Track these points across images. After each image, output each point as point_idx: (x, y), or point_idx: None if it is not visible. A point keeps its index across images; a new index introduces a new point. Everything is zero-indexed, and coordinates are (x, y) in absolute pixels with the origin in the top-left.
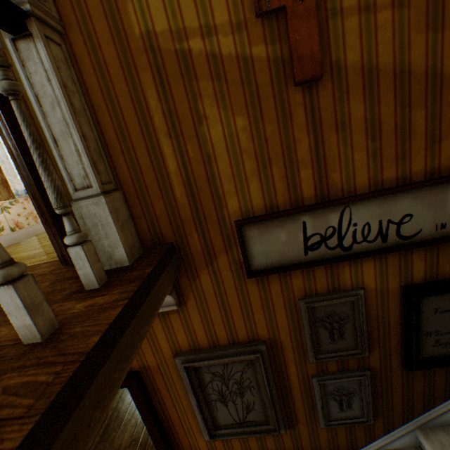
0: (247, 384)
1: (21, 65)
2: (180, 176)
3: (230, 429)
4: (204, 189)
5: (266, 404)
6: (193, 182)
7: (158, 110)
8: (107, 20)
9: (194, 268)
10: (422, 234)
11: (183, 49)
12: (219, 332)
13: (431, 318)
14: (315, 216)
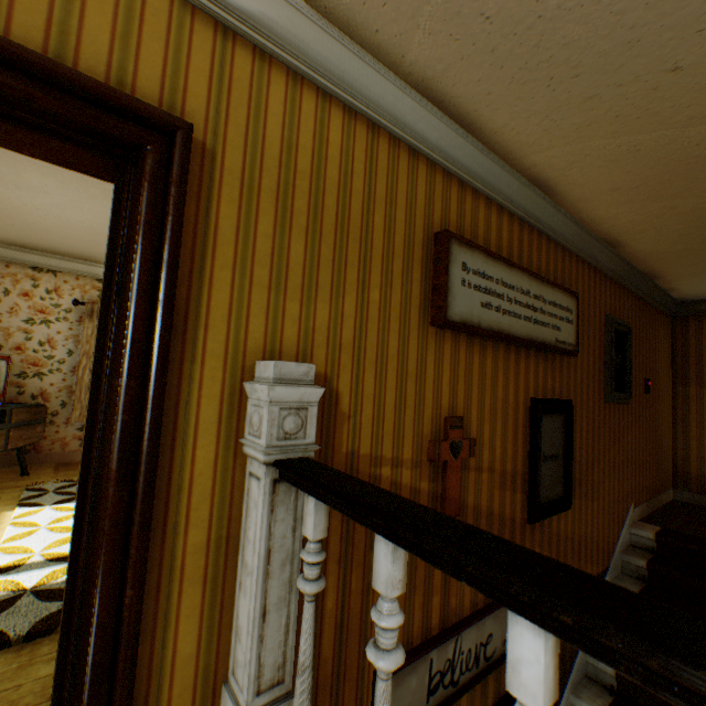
0: None
1: (269, 509)
2: (335, 614)
3: None
4: (355, 630)
5: None
6: (345, 621)
7: (337, 531)
8: (322, 431)
9: None
10: (496, 651)
11: (375, 472)
12: None
13: None
14: (439, 649)
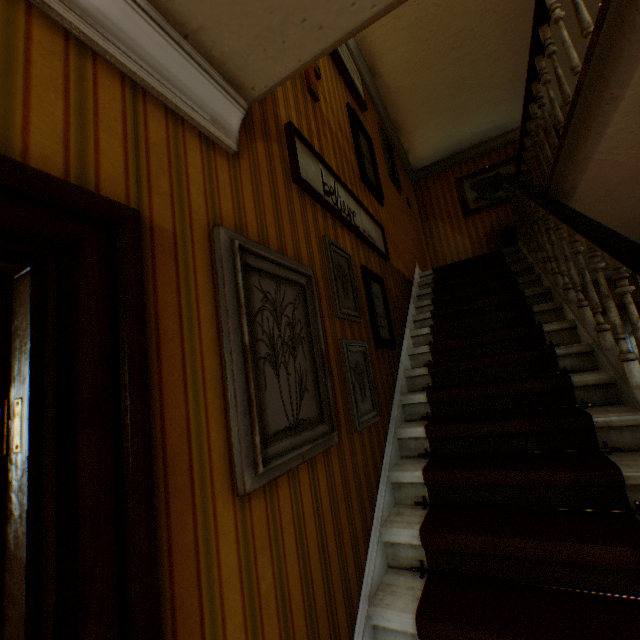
0: (299, 332)
1: None
2: None
3: (286, 440)
4: None
5: (319, 375)
6: None
7: None
8: None
9: (252, 130)
10: (360, 230)
11: None
12: (270, 229)
13: (374, 301)
14: (325, 173)
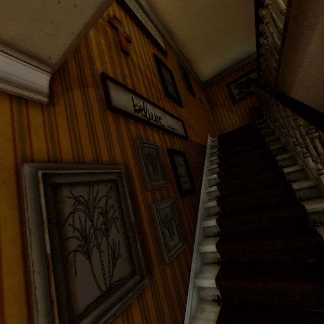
0: (112, 215)
1: None
2: None
3: (96, 310)
4: (83, 47)
5: (130, 240)
6: None
7: None
8: None
9: (69, 83)
10: (165, 127)
11: None
12: (85, 148)
13: (178, 167)
14: (136, 98)
